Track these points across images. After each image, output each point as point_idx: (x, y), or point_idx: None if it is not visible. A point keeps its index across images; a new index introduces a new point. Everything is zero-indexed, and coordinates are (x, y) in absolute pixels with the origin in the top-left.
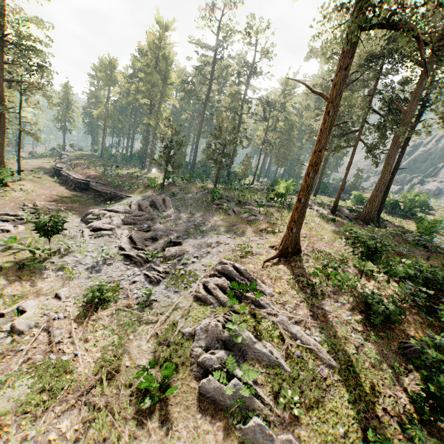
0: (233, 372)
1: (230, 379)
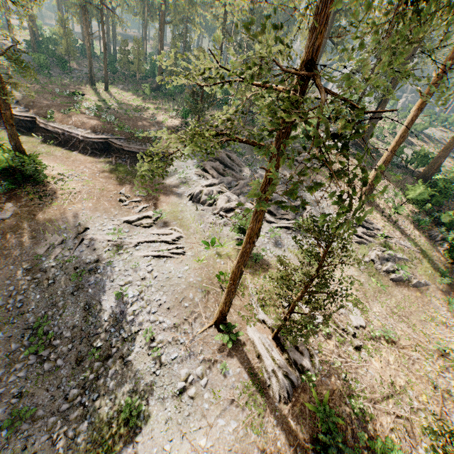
0: (399, 269)
1: (398, 272)
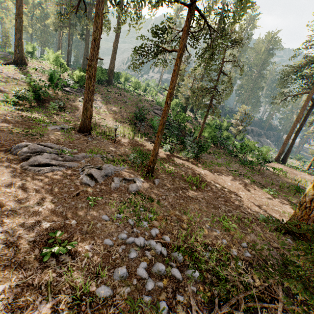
0: None
1: None
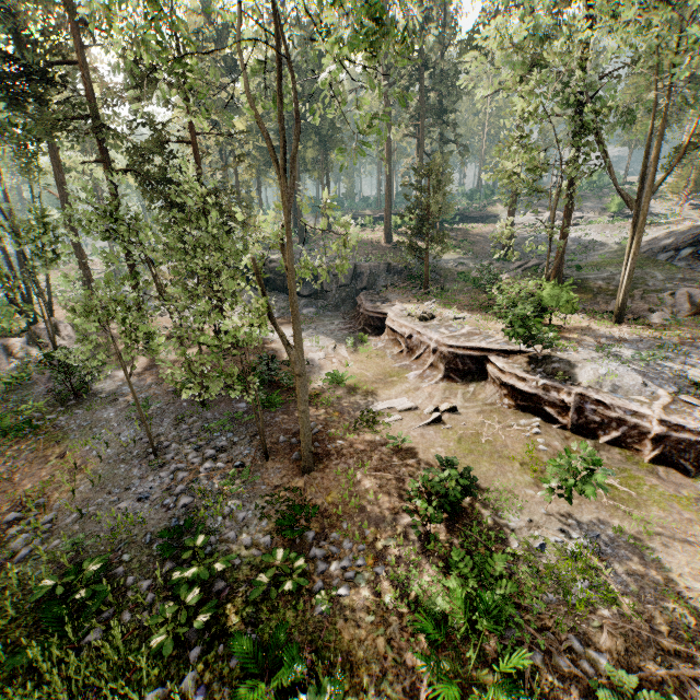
0: None
1: None
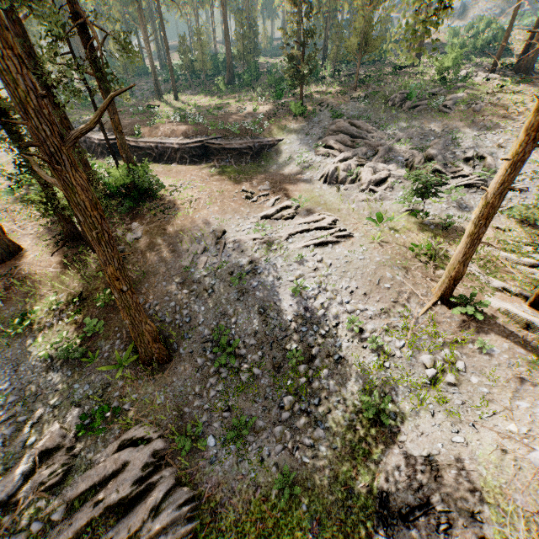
0: None
1: None
